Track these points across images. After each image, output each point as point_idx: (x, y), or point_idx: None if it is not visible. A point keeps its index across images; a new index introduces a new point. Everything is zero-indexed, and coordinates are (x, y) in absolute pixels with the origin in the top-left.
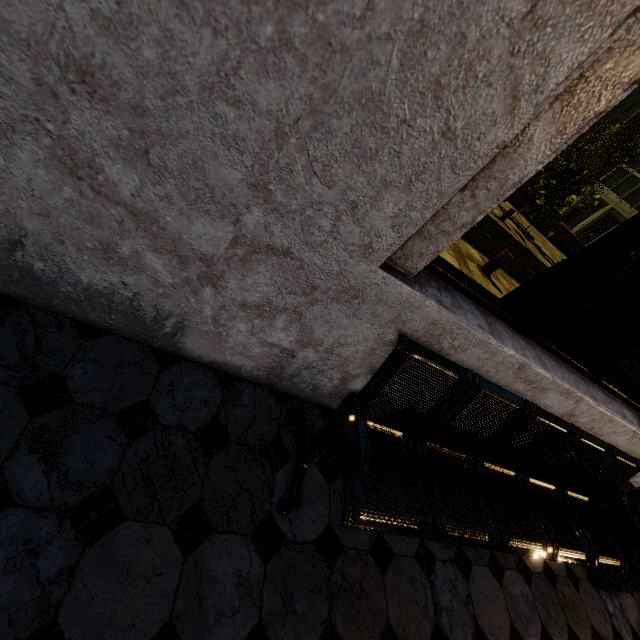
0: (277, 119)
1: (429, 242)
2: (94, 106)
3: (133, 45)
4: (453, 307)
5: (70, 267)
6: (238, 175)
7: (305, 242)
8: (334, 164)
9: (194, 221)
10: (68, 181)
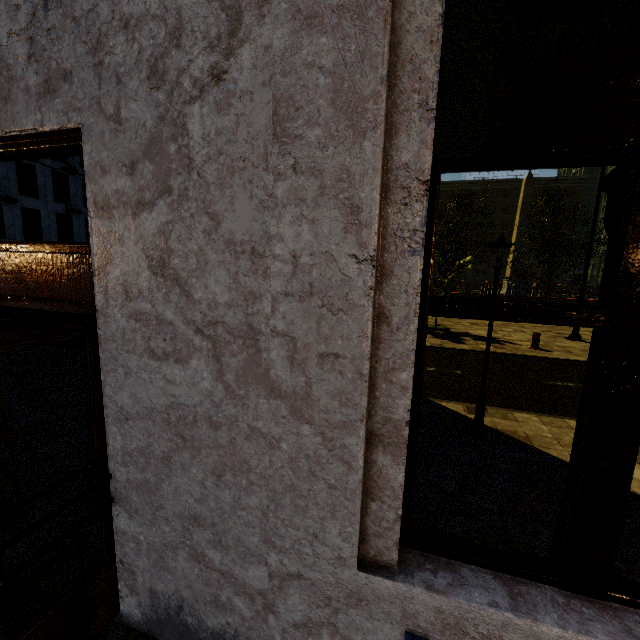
0: (261, 508)
1: (384, 538)
2: (200, 529)
3: (207, 503)
4: (450, 587)
5: (203, 617)
6: (257, 538)
7: (305, 565)
8: (293, 518)
9: (248, 569)
10: (196, 564)
